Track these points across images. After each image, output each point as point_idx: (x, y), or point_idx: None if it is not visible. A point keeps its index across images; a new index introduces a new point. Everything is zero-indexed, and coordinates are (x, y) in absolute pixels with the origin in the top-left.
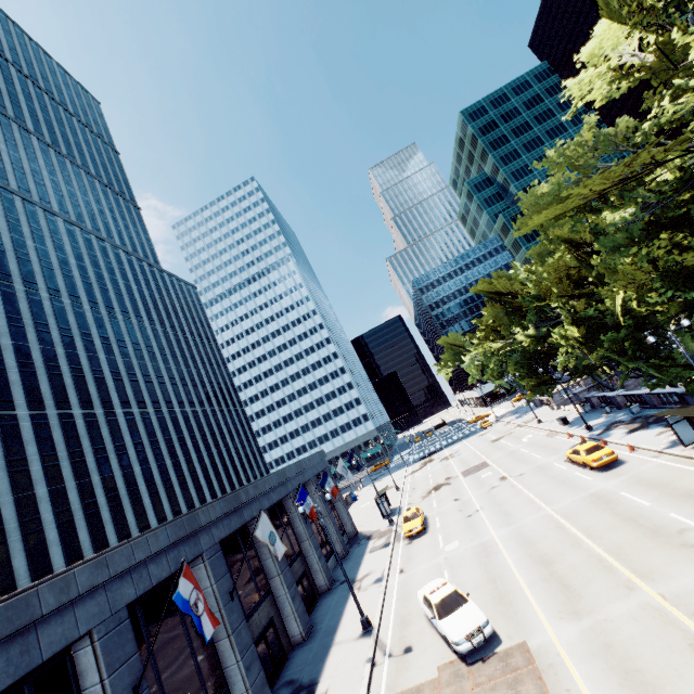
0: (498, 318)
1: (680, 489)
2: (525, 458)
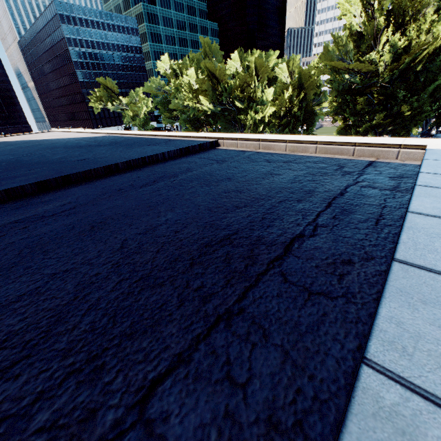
0: (209, 89)
1: None
2: None
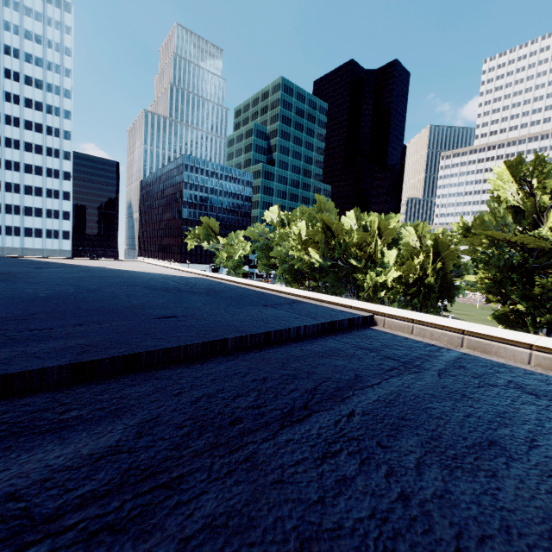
0: (321, 242)
1: None
2: None
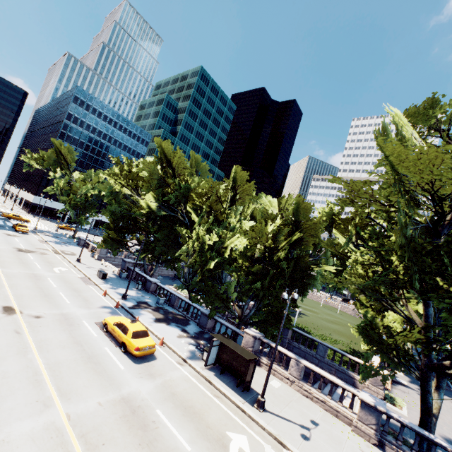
0: (153, 175)
1: (213, 429)
2: (51, 293)
